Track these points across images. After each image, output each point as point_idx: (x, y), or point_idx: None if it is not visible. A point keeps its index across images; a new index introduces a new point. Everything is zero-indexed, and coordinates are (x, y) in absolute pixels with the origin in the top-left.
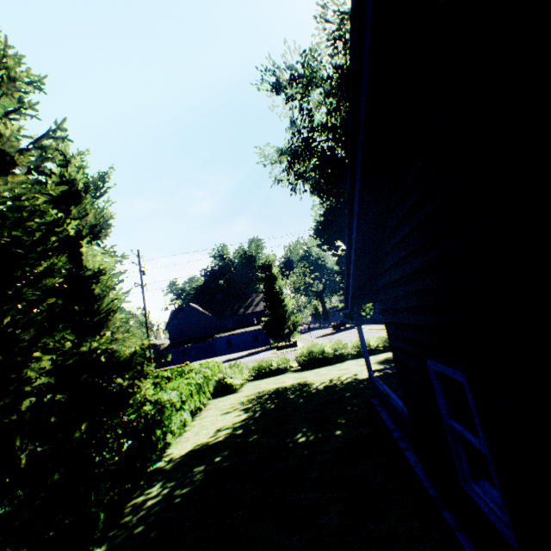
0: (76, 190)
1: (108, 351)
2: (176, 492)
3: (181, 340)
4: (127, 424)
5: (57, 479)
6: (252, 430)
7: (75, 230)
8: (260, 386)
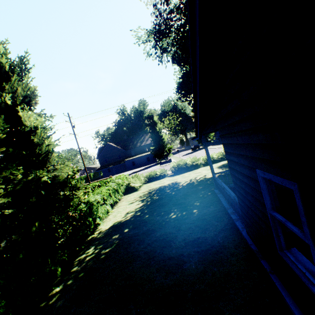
0: (4, 71)
1: (54, 176)
2: (102, 252)
3: (106, 164)
4: (68, 218)
5: (21, 258)
6: (145, 213)
7: (13, 101)
8: (150, 186)
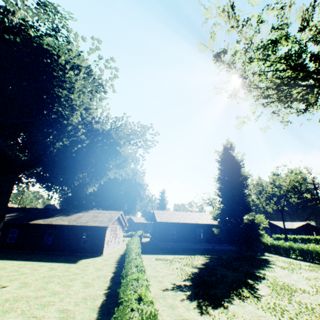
0: None
1: None
2: None
3: None
4: None
5: None
6: None
7: None
8: None
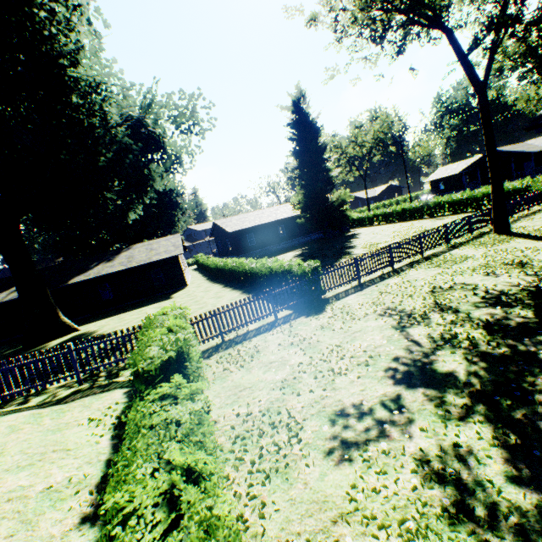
0: None
1: None
2: None
3: None
4: None
5: None
6: None
7: None
8: None
